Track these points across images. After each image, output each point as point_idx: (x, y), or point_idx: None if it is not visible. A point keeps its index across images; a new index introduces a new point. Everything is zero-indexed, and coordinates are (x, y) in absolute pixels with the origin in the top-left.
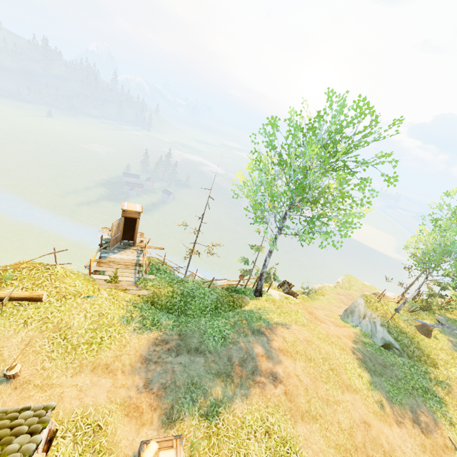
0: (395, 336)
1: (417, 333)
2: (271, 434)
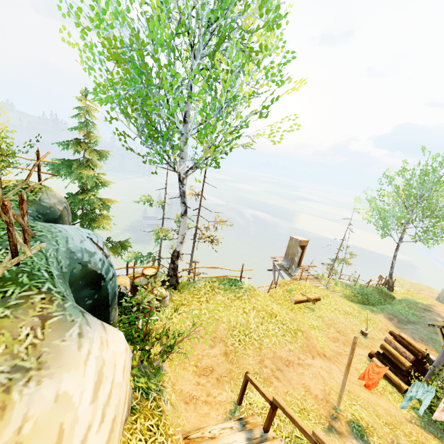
0: None
1: None
2: None
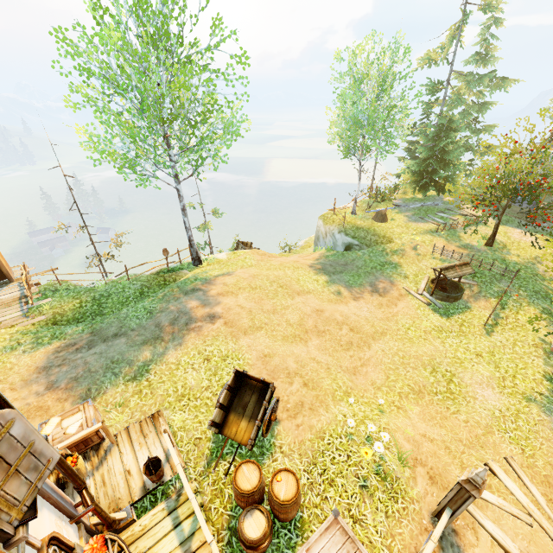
0: (353, 235)
1: (374, 224)
2: (211, 359)
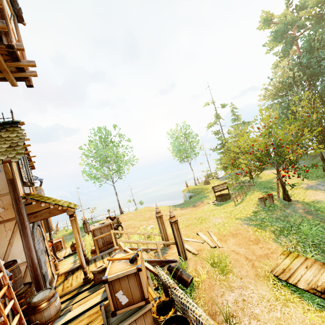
0: (192, 192)
1: (203, 186)
2: None
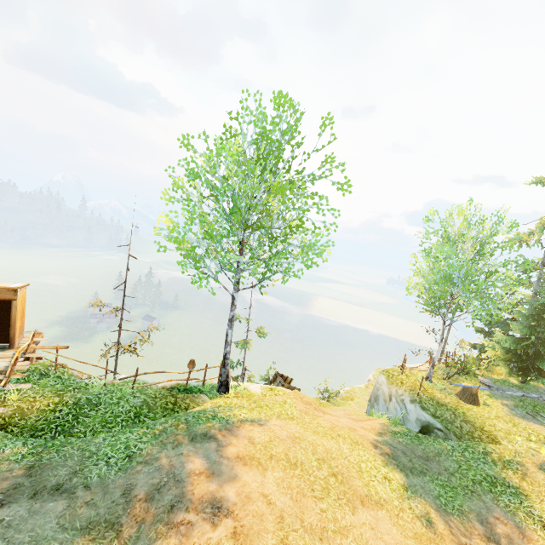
0: (433, 412)
1: (460, 403)
2: None
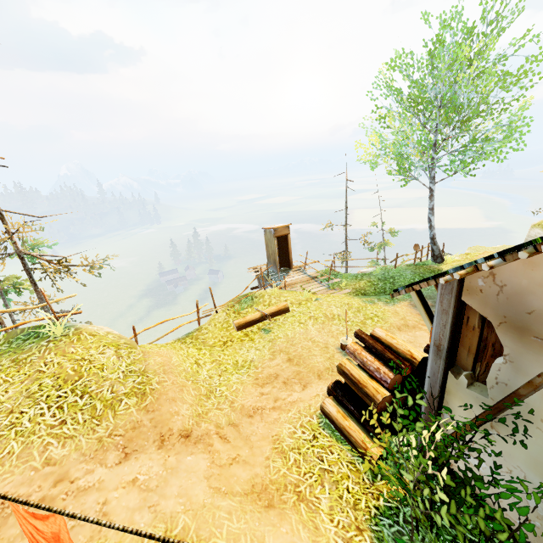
0: None
1: None
2: None
